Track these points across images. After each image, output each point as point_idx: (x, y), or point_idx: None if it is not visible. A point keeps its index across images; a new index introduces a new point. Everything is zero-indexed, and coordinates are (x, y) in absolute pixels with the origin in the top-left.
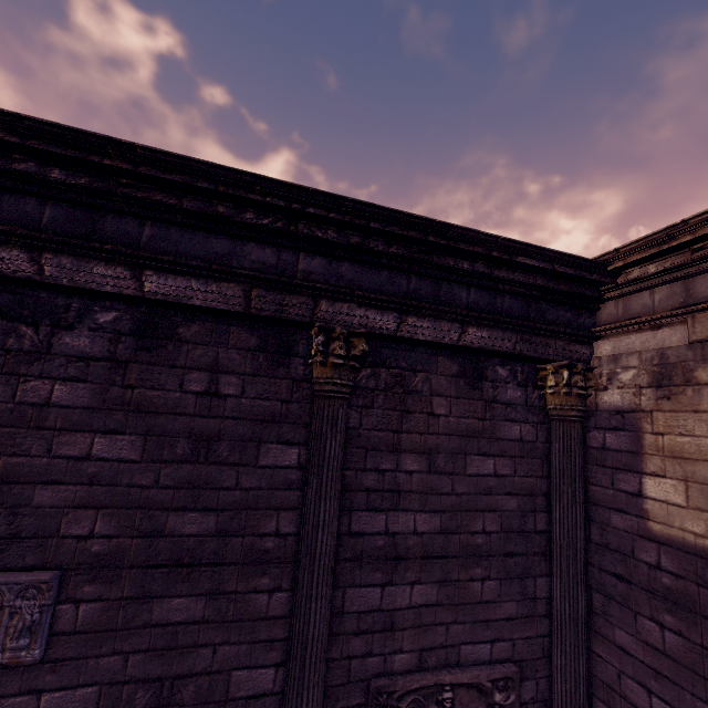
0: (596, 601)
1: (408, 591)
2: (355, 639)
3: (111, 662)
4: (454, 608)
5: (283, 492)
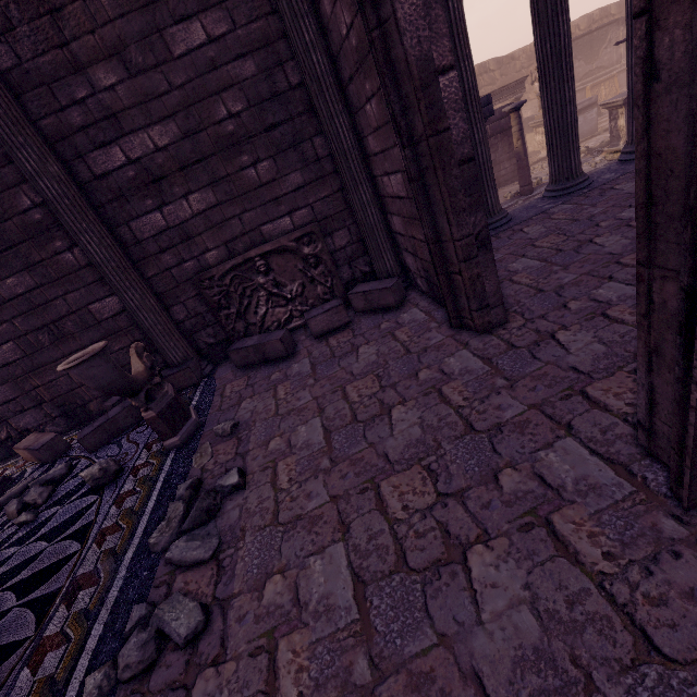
0: (358, 125)
1: (185, 204)
2: (164, 256)
3: (5, 328)
4: (237, 201)
5: (9, 169)
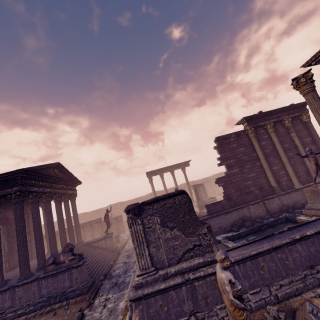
0: None
1: None
2: None
3: None
4: None
5: None
